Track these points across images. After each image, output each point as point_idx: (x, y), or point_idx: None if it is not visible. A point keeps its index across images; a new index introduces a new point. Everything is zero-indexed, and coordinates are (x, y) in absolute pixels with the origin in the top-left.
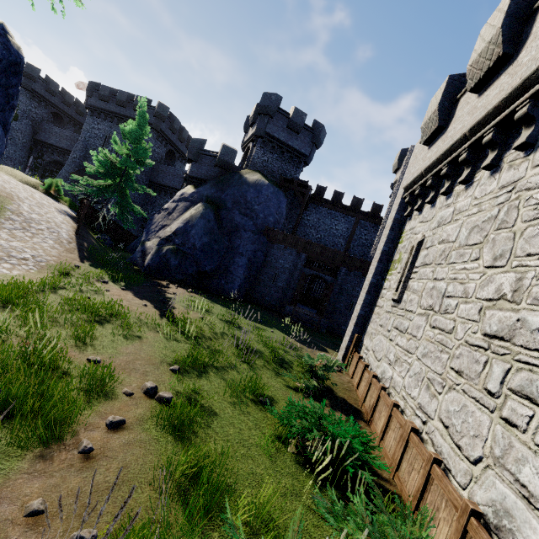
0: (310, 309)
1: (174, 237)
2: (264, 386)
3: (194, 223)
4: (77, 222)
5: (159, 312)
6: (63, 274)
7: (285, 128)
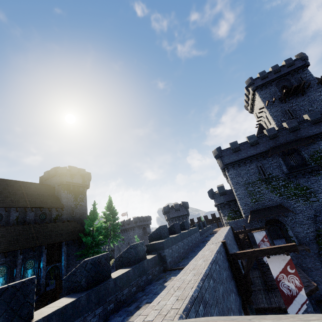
0: None
1: None
2: None
3: None
4: None
5: None
6: None
7: (175, 212)
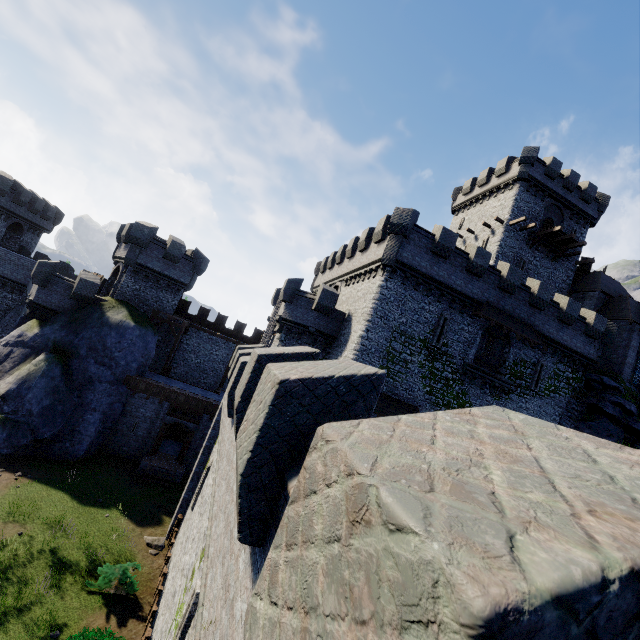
0: (176, 448)
1: (3, 404)
2: (63, 613)
3: (33, 384)
4: None
5: None
6: None
7: (161, 258)
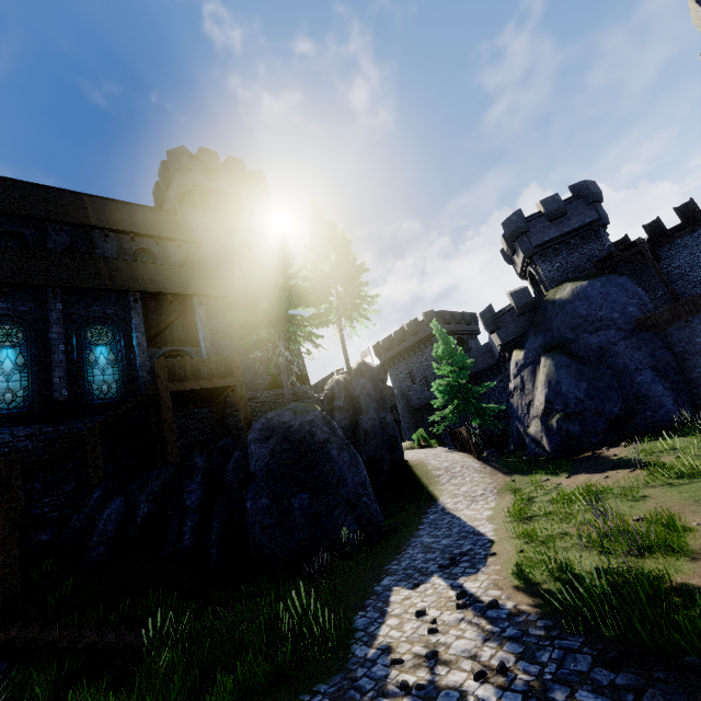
0: None
1: (551, 406)
2: None
3: (557, 379)
4: (465, 452)
5: (626, 475)
6: (515, 491)
7: (548, 225)
